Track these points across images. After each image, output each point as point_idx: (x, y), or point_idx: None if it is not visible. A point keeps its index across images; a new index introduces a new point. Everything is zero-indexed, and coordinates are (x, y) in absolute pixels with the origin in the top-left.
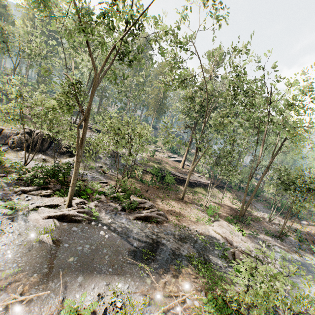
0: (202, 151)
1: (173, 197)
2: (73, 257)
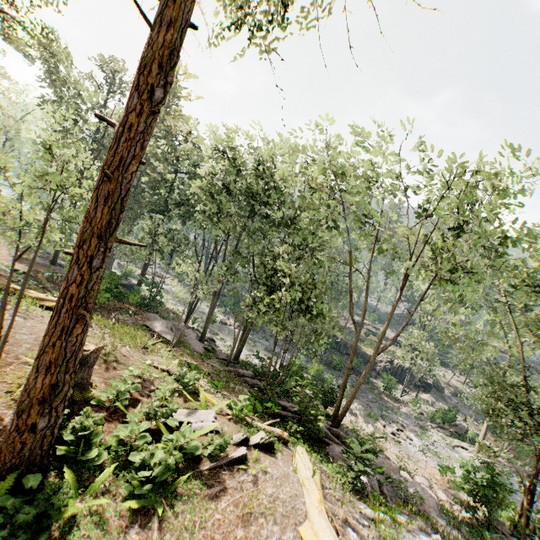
0: None
1: None
2: (517, 497)
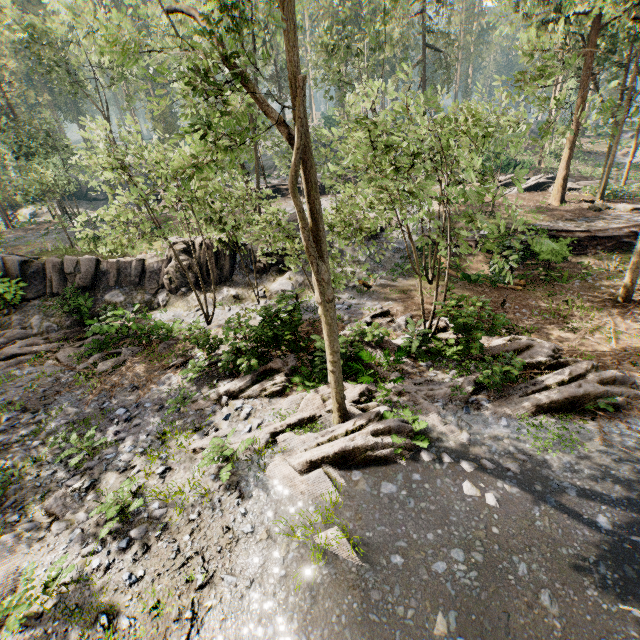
0: None
1: (588, 302)
2: (442, 614)
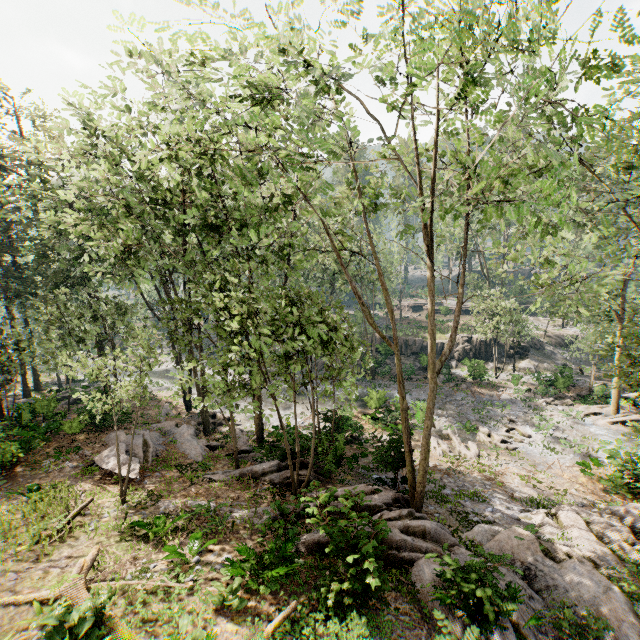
0: None
1: None
2: None
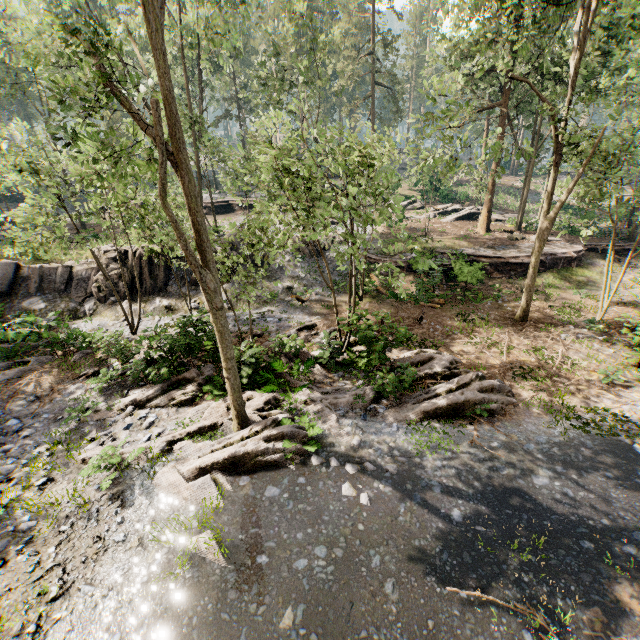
0: (584, 154)
1: (494, 320)
2: (291, 608)
